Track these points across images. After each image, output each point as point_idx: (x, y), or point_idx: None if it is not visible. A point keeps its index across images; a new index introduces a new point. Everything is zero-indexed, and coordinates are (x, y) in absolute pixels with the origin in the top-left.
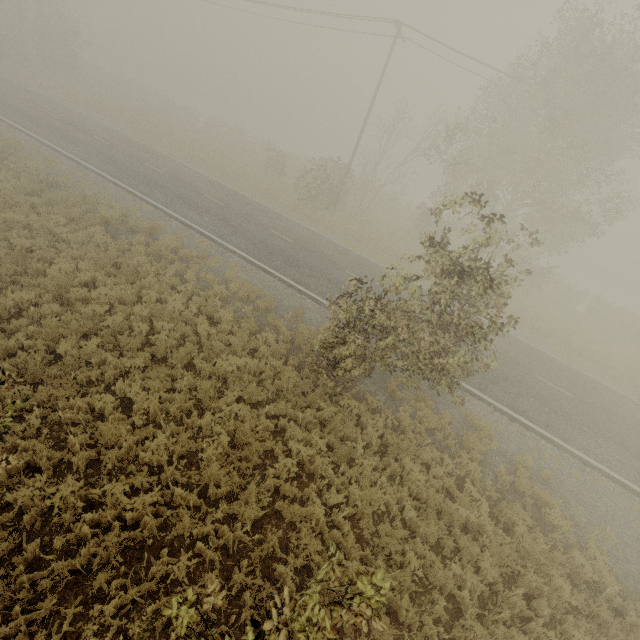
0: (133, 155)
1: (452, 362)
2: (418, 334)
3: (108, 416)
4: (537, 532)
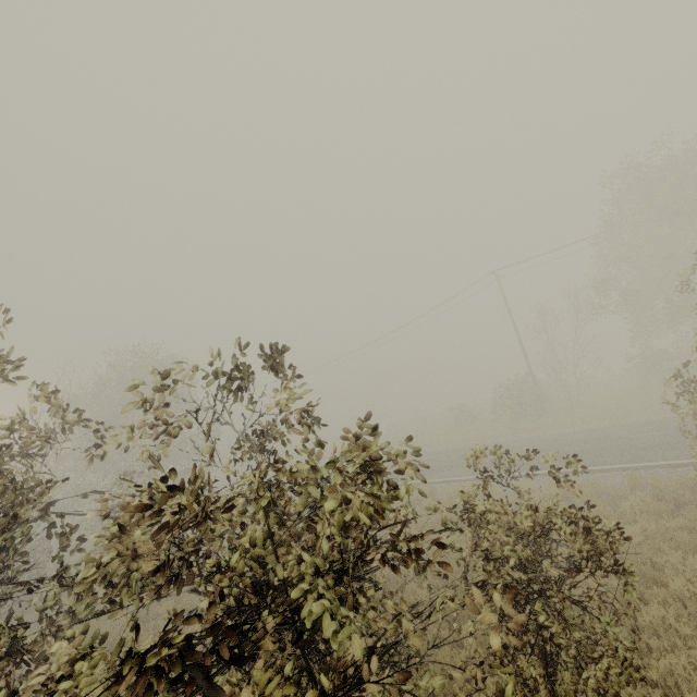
0: None
1: None
2: None
3: None
4: None
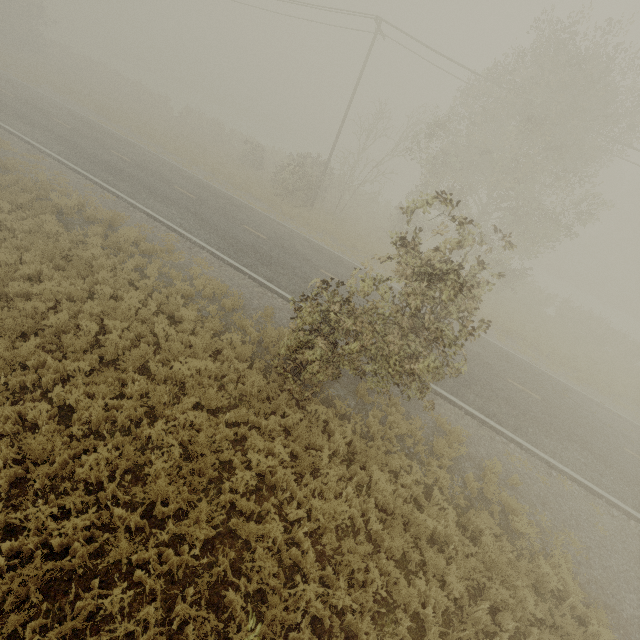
0: (97, 141)
1: (422, 367)
2: (388, 337)
3: (42, 426)
4: (504, 540)
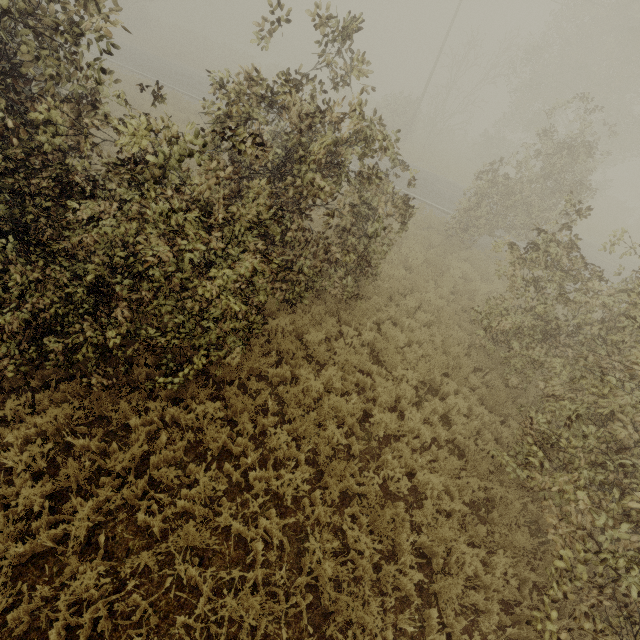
0: None
1: (554, 214)
2: (530, 199)
3: None
4: None
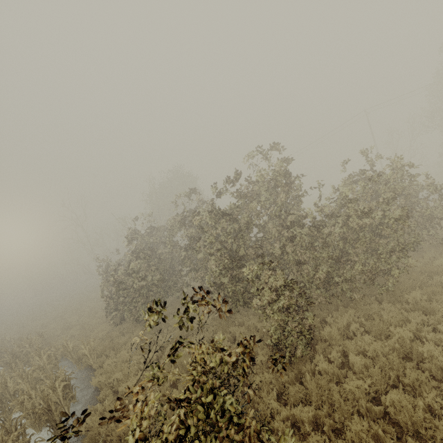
0: None
1: None
2: None
3: None
4: None
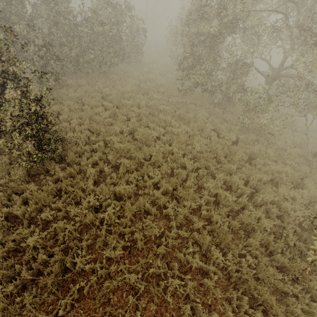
0: None
1: None
2: None
3: None
4: None
